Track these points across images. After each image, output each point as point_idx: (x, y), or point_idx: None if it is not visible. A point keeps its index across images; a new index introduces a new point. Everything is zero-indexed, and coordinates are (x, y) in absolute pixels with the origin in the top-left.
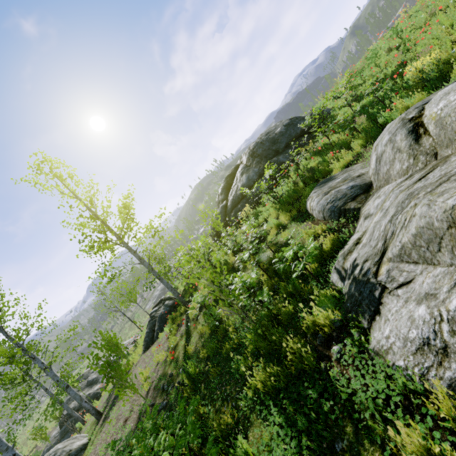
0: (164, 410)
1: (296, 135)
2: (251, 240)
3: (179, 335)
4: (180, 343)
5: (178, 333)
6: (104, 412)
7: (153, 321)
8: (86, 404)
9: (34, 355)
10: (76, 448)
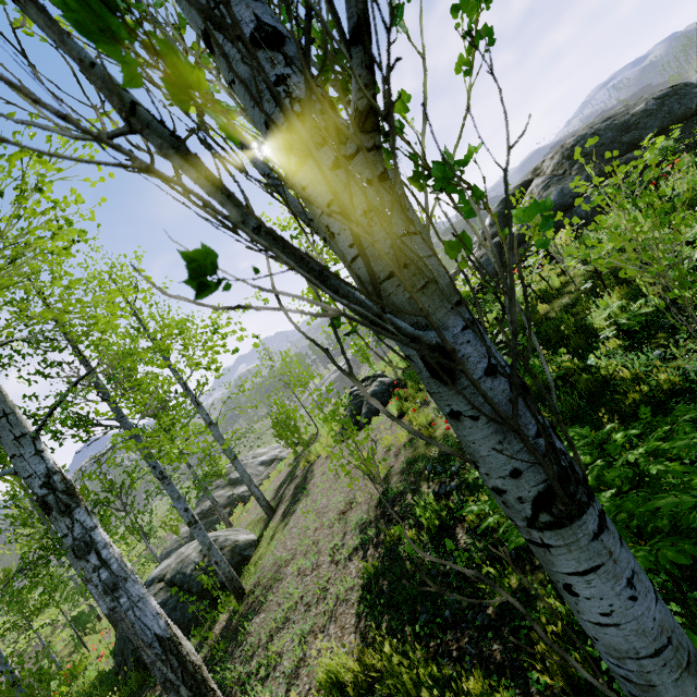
0: (452, 494)
1: (687, 111)
2: (586, 279)
3: (431, 412)
4: (443, 418)
5: (427, 411)
6: (278, 508)
7: (358, 402)
8: (256, 489)
9: (199, 401)
10: (244, 541)
